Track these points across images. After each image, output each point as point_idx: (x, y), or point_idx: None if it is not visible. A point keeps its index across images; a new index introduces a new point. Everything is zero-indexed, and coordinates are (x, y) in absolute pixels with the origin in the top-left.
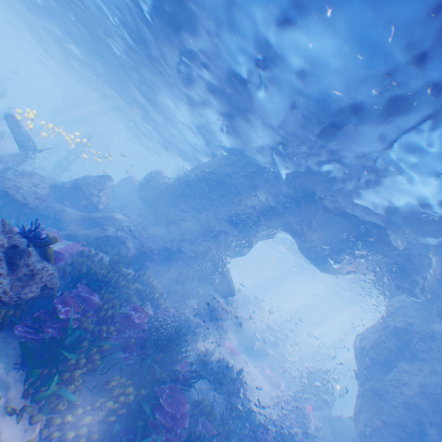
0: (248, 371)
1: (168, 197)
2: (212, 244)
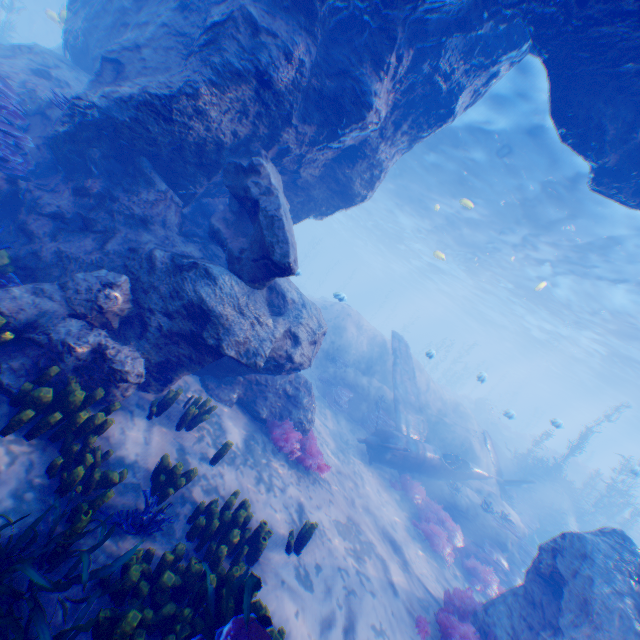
0: (354, 519)
1: (111, 7)
2: (198, 73)
